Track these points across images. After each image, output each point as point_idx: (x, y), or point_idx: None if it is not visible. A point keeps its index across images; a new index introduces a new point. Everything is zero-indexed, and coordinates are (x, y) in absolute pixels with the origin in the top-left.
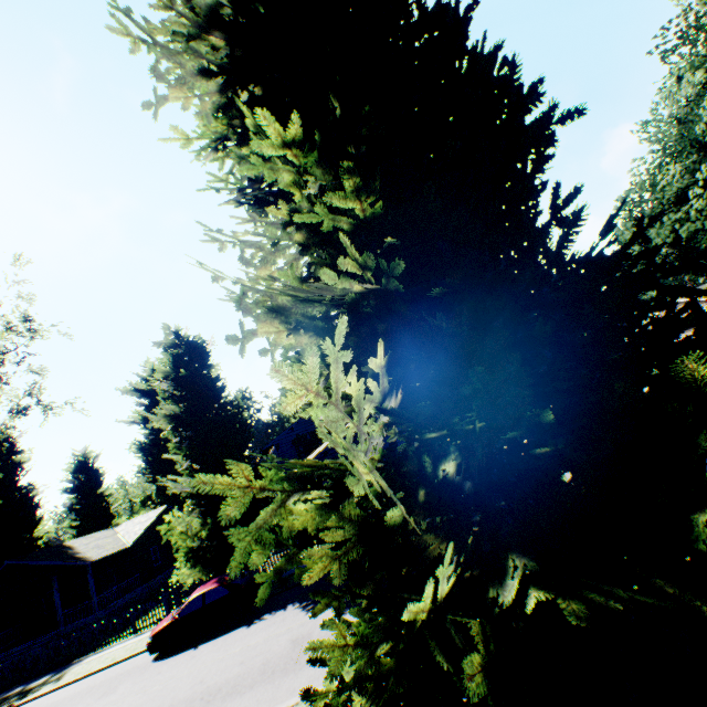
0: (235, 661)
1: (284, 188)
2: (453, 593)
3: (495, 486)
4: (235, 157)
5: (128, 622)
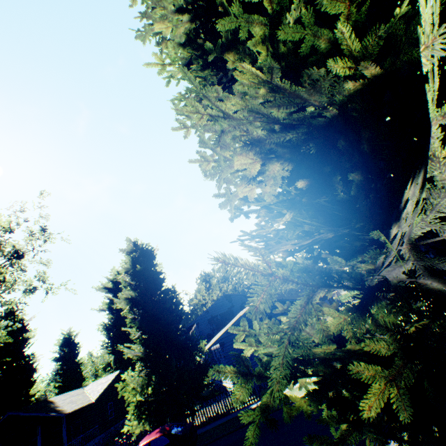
0: None
1: (253, 47)
2: None
3: None
4: (196, 74)
5: None
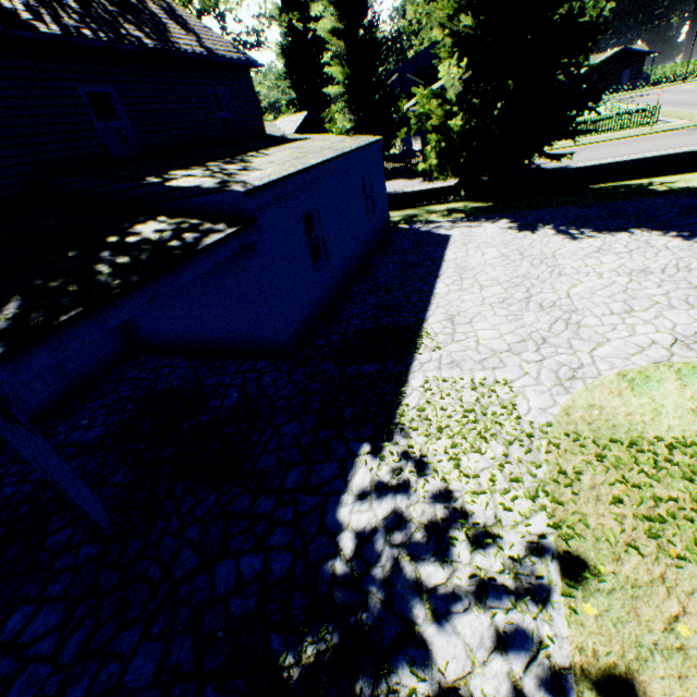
0: None
1: None
2: (460, 129)
3: (483, 109)
4: None
5: None
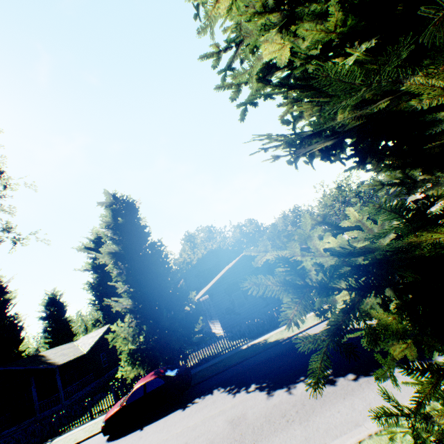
0: (179, 442)
1: None
2: None
3: None
4: None
5: (86, 409)
